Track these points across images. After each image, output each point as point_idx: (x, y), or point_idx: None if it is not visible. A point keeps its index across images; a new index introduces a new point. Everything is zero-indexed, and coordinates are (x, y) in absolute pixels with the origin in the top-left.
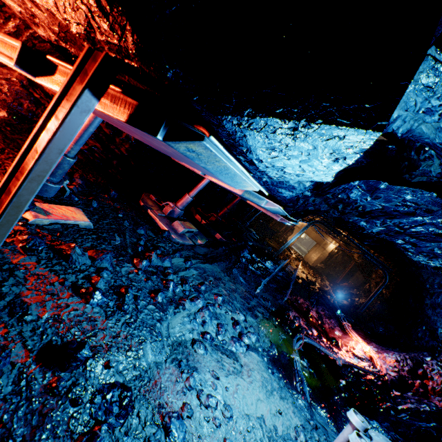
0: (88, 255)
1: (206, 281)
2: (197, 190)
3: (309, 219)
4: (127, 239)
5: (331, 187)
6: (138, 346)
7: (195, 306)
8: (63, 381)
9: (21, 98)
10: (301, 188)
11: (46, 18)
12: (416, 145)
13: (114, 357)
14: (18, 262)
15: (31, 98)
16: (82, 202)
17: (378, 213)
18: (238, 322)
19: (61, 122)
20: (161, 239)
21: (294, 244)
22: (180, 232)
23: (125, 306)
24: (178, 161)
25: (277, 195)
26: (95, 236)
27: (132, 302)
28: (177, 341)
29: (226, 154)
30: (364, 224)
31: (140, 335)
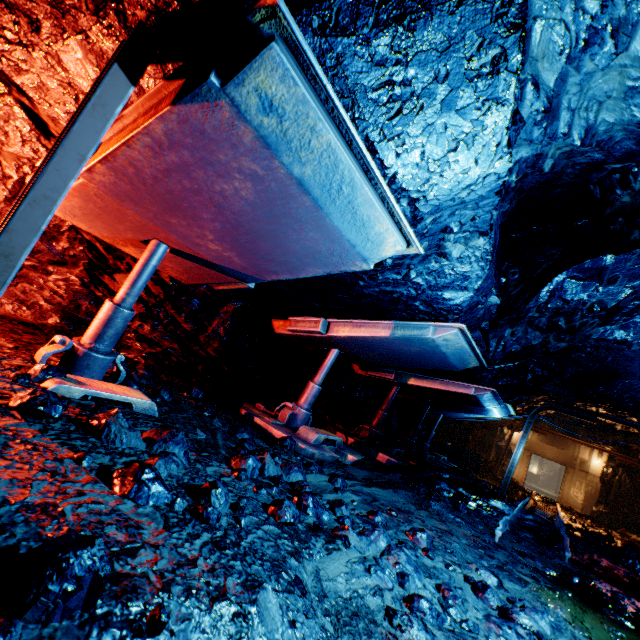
0: (143, 438)
1: (383, 512)
2: (324, 371)
3: (526, 409)
4: (218, 440)
5: (527, 302)
6: (244, 593)
7: (372, 544)
8: (5, 630)
9: (80, 299)
10: (477, 273)
11: (84, 65)
12: (614, 179)
13: (176, 607)
14: (4, 425)
15: (92, 297)
16: (145, 392)
17: (631, 302)
18: (484, 583)
19: (82, 108)
20: (280, 450)
21: (526, 484)
22: (312, 441)
23: (209, 509)
24: (285, 328)
25: (445, 308)
26: (160, 423)
27: (227, 512)
28: (346, 608)
29: (315, 66)
30: (622, 334)
31: (248, 572)
